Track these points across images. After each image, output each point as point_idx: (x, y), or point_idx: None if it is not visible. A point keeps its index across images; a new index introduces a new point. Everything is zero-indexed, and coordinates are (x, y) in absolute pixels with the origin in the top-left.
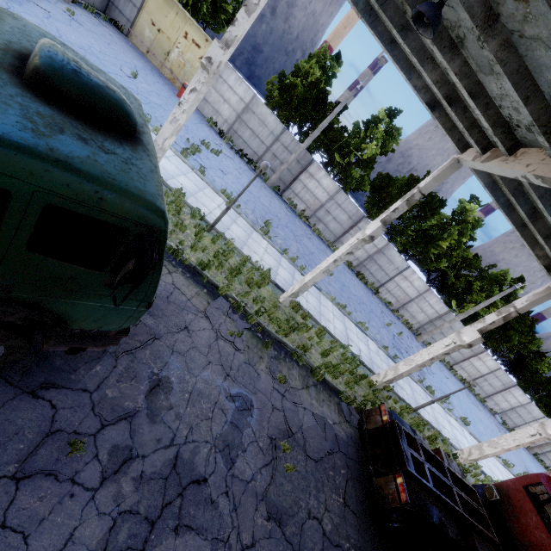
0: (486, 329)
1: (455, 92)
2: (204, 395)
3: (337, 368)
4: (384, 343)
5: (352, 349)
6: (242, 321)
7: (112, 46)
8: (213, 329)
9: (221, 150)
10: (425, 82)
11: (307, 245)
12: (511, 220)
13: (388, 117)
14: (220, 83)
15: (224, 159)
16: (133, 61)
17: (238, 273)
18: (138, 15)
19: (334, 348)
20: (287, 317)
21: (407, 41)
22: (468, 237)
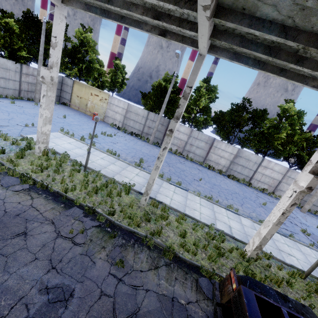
0: (317, 168)
1: (157, 11)
2: (10, 291)
3: (197, 244)
4: (261, 218)
5: (220, 228)
6: (91, 221)
7: (57, 110)
8: (55, 231)
9: (114, 134)
10: (151, 25)
11: (179, 167)
12: (269, 71)
13: (205, 83)
14: (112, 106)
15: (117, 138)
16: (68, 113)
17: (98, 189)
18: (71, 96)
19: (195, 228)
20: (146, 212)
21: (114, 5)
22: (298, 124)
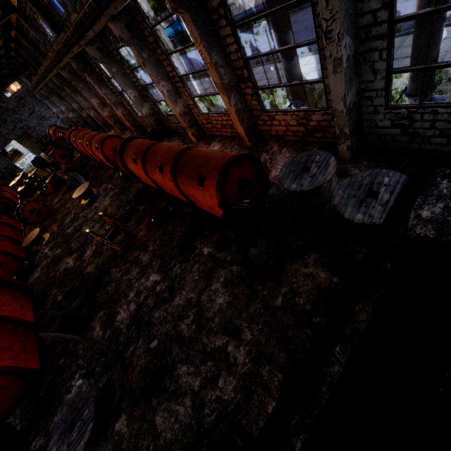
0: None
1: None
2: None
3: None
4: None
5: None
6: None
7: None
8: None
9: None
10: None
11: None
12: None
13: None
14: None
15: None
16: None
17: None
18: None
19: None
20: None
21: None
22: None
